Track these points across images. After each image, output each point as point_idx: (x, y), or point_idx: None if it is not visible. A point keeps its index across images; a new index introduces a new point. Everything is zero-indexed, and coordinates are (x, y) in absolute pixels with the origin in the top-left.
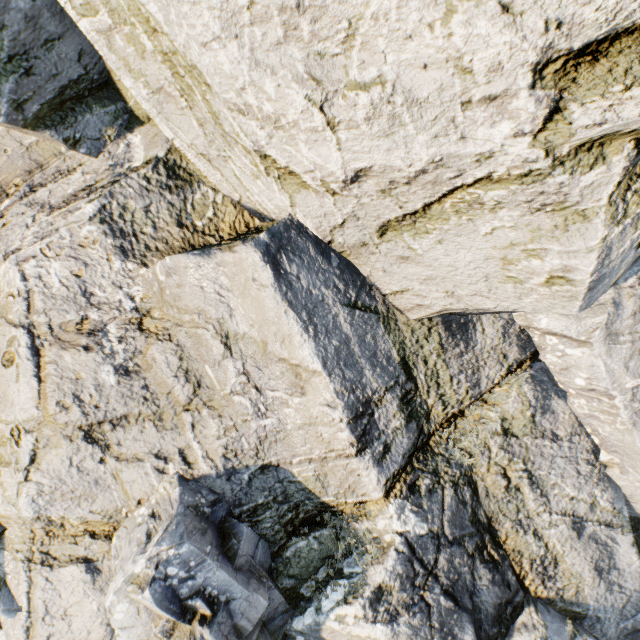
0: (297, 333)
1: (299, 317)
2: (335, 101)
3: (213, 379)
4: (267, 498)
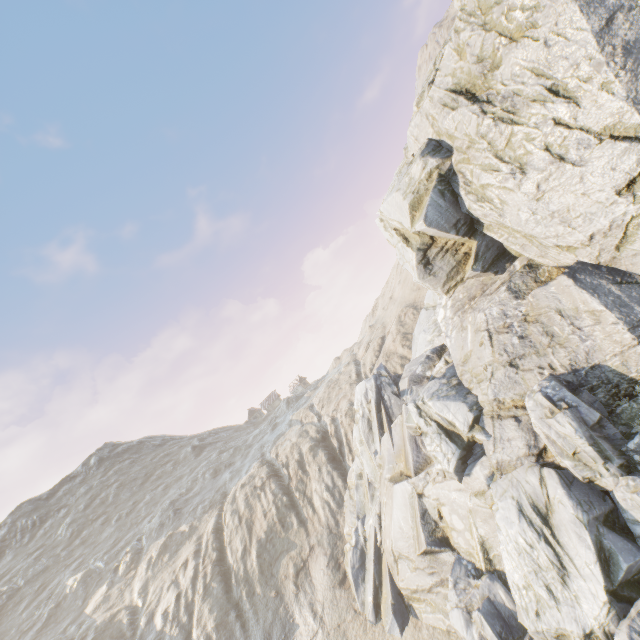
0: (588, 298)
1: (587, 292)
2: (571, 224)
3: (558, 332)
4: (597, 382)
